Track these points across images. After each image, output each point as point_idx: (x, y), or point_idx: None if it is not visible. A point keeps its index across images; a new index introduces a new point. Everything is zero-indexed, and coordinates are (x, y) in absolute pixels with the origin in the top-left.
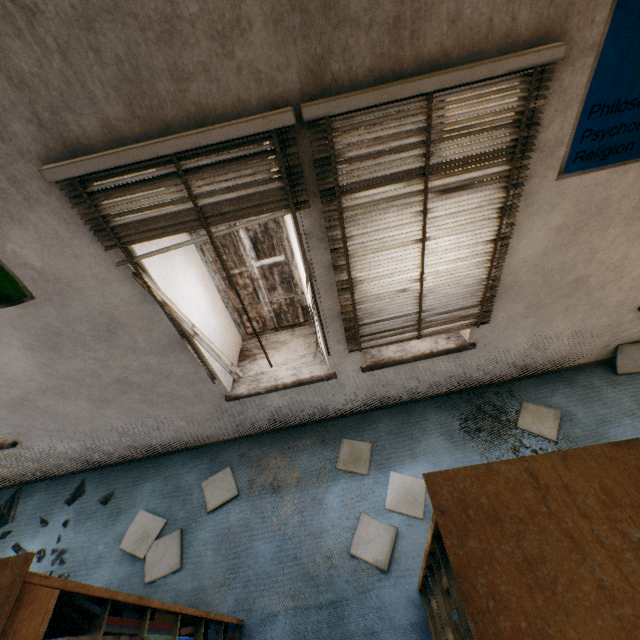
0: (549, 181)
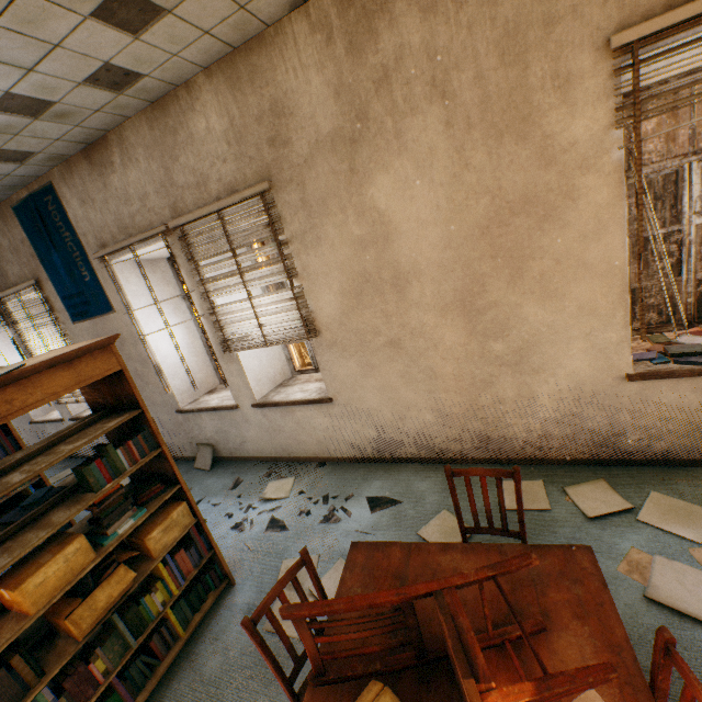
0: (73, 324)
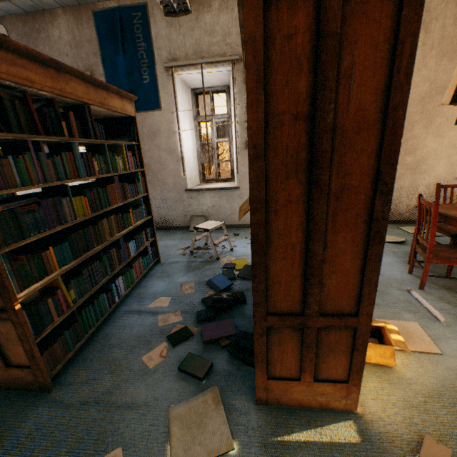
0: None
